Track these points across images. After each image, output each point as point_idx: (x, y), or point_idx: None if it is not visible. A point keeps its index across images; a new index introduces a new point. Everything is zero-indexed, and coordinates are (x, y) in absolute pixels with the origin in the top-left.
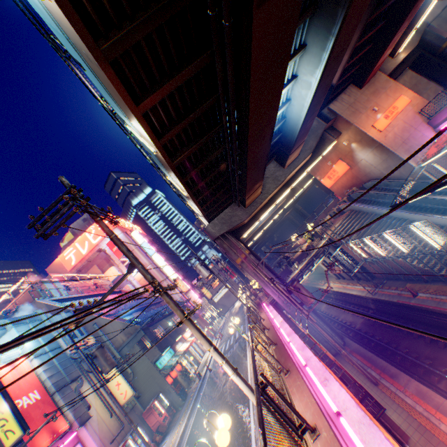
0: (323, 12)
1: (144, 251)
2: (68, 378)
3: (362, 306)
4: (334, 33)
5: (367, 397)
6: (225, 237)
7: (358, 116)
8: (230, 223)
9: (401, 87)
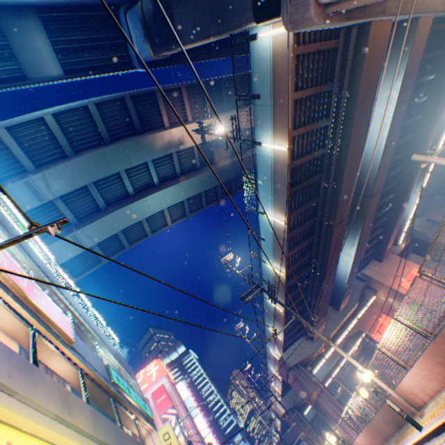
0: (351, 226)
1: (187, 408)
2: None
3: None
4: (358, 233)
5: None
6: (297, 367)
7: (386, 278)
8: (302, 354)
9: (410, 262)
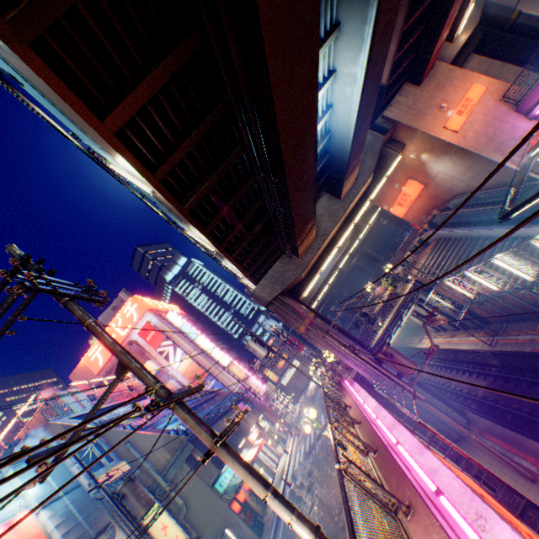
0: None
1: (185, 334)
2: (92, 532)
3: (479, 364)
4: None
5: (531, 508)
6: (279, 300)
7: (423, 119)
8: (283, 281)
9: (470, 74)
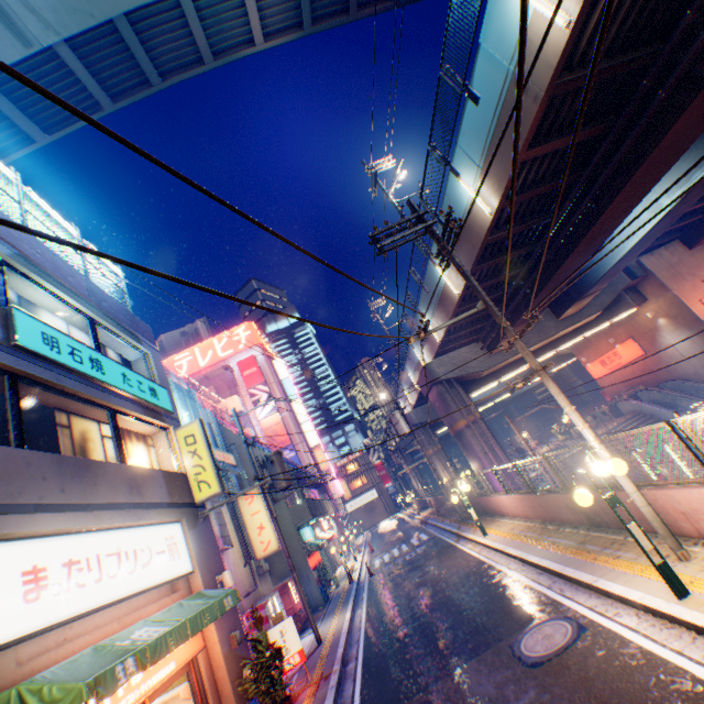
0: None
1: (285, 390)
2: None
3: None
4: None
5: None
6: (450, 384)
7: (680, 283)
8: (464, 368)
9: None
